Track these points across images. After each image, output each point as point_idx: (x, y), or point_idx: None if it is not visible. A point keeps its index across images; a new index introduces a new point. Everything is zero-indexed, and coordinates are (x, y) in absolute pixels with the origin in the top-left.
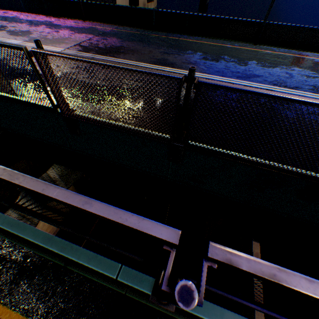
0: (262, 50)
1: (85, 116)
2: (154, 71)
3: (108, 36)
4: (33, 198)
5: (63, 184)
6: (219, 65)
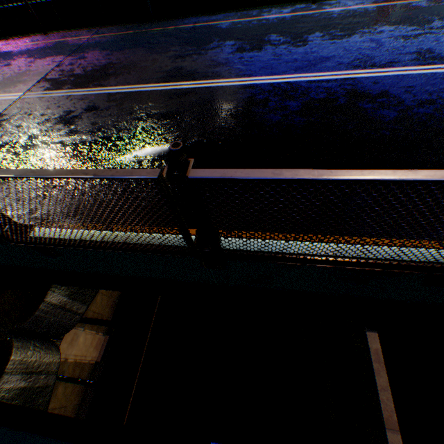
0: (327, 9)
1: (46, 239)
2: (104, 171)
3: (87, 50)
4: (38, 341)
5: (78, 304)
6: (263, 56)
